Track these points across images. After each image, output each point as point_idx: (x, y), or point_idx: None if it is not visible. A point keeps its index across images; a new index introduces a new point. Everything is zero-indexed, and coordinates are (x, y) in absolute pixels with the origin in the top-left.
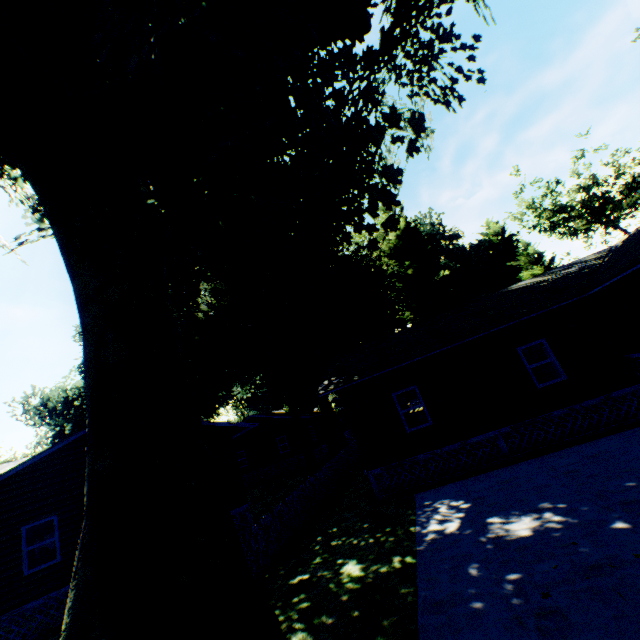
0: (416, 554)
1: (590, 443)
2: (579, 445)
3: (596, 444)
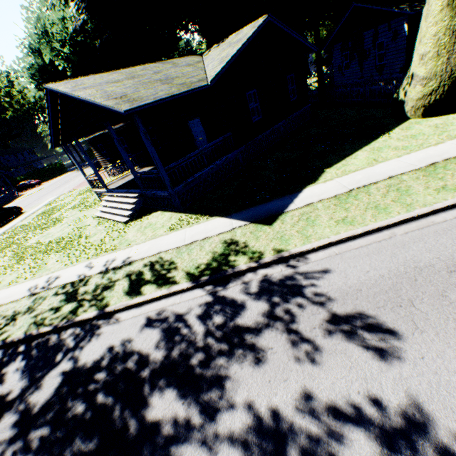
0: None
1: None
2: None
3: None
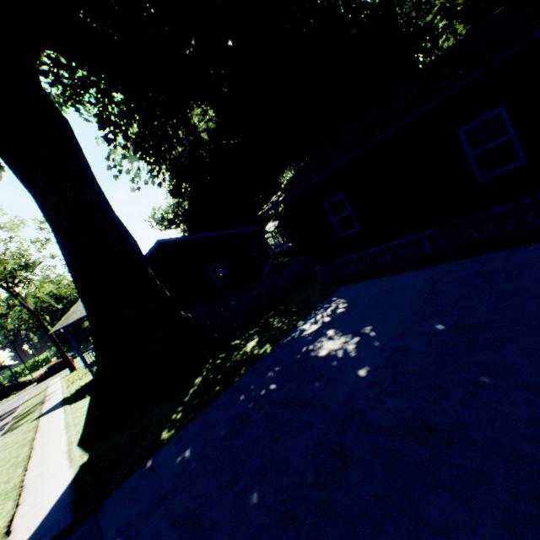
0: (274, 347)
1: (516, 250)
2: (503, 251)
3: (517, 254)
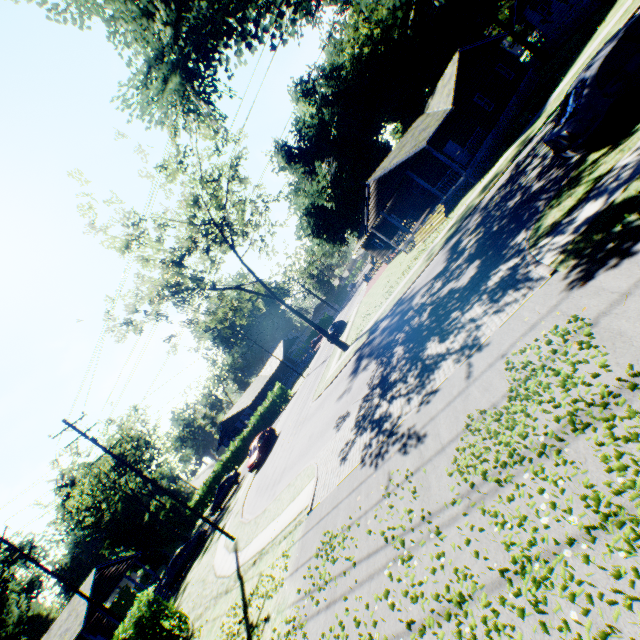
0: None
1: None
2: None
3: None
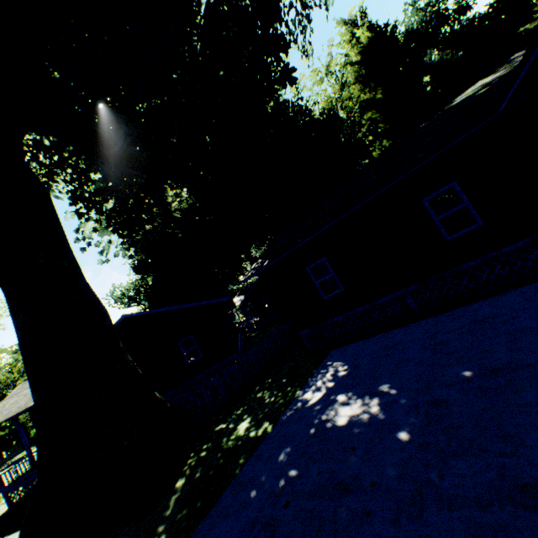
0: (276, 424)
1: (497, 298)
2: (485, 300)
3: (500, 300)
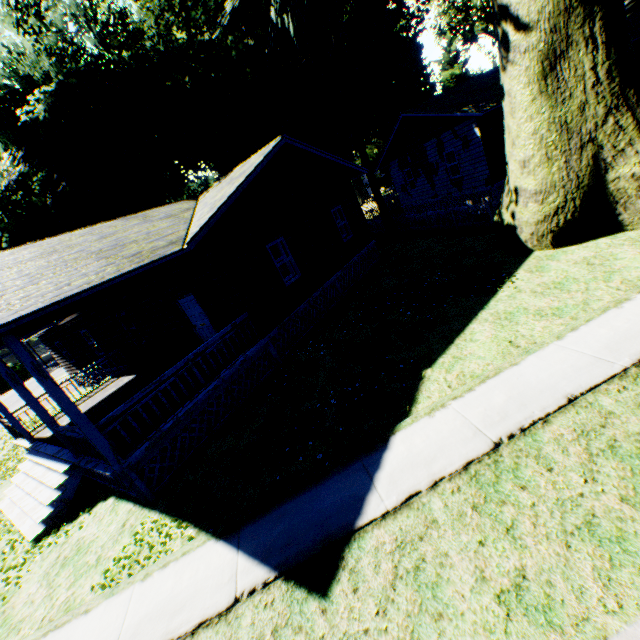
0: None
1: None
2: None
3: None
